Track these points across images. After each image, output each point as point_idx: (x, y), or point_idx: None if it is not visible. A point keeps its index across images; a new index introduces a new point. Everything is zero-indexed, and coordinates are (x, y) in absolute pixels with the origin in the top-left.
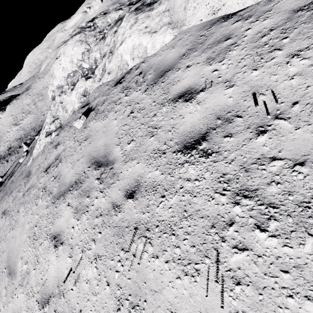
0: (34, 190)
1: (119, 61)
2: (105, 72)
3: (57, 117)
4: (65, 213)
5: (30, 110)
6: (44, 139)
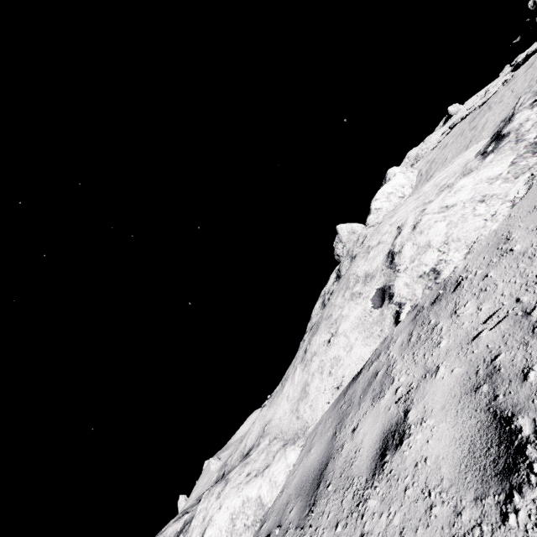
0: None
1: None
2: None
3: None
4: None
5: None
6: None
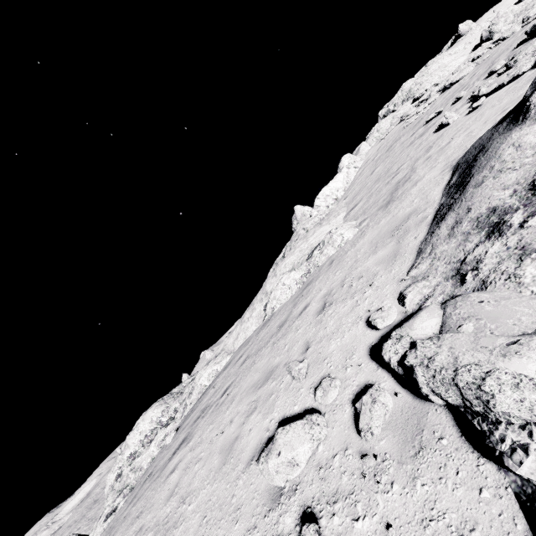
0: (112, 532)
1: (199, 389)
2: (187, 406)
3: (127, 485)
4: (177, 457)
5: None
6: (101, 526)
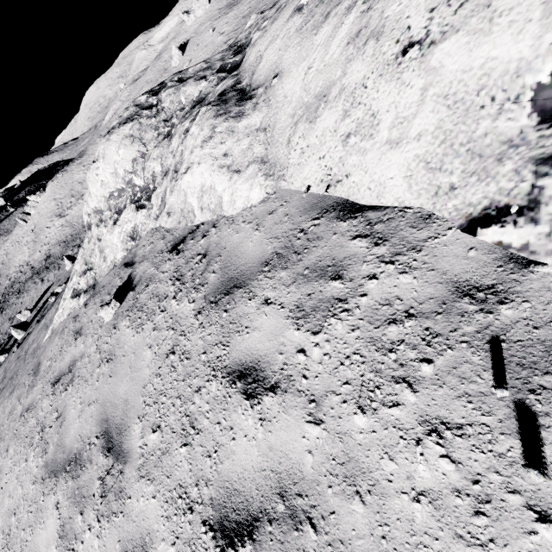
0: (32, 419)
1: (182, 202)
2: (164, 208)
3: (91, 266)
4: (50, 523)
5: (83, 193)
6: (69, 300)
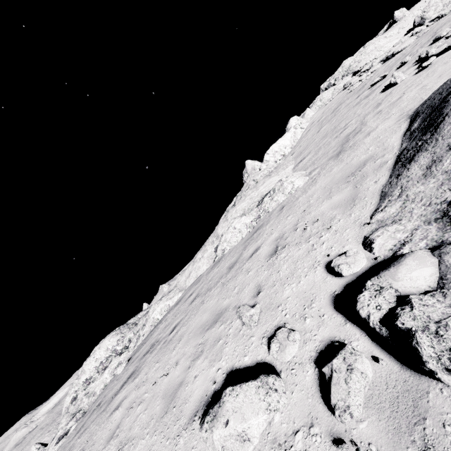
0: None
1: (152, 322)
2: (140, 337)
3: (80, 409)
4: (123, 393)
5: None
6: (53, 448)
